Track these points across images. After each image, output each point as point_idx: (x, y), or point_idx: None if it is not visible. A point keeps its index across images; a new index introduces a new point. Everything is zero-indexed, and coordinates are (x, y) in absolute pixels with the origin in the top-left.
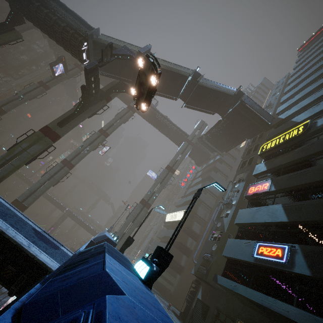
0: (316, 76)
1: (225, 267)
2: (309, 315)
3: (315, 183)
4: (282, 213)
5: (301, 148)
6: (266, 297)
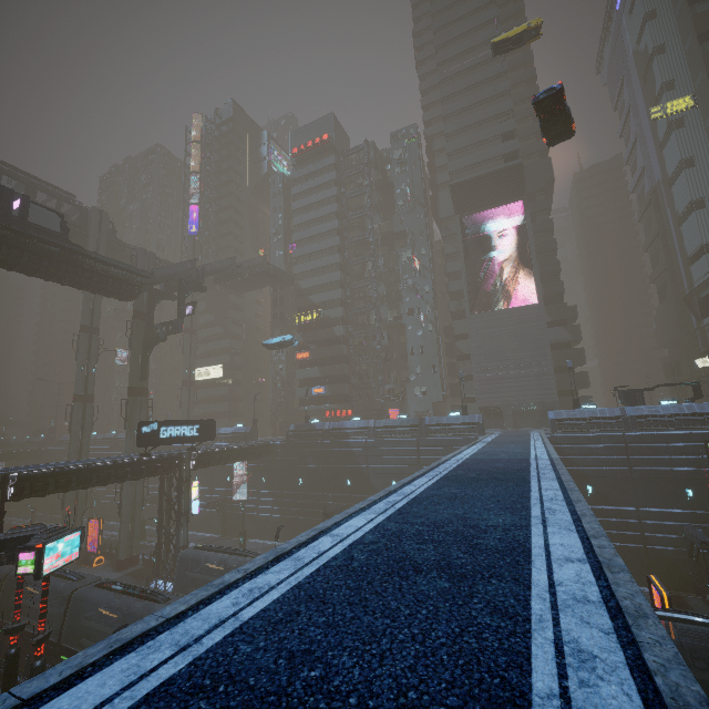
0: (317, 250)
1: (300, 402)
2: (333, 405)
3: (328, 356)
4: (319, 372)
5: (320, 331)
6: (321, 406)
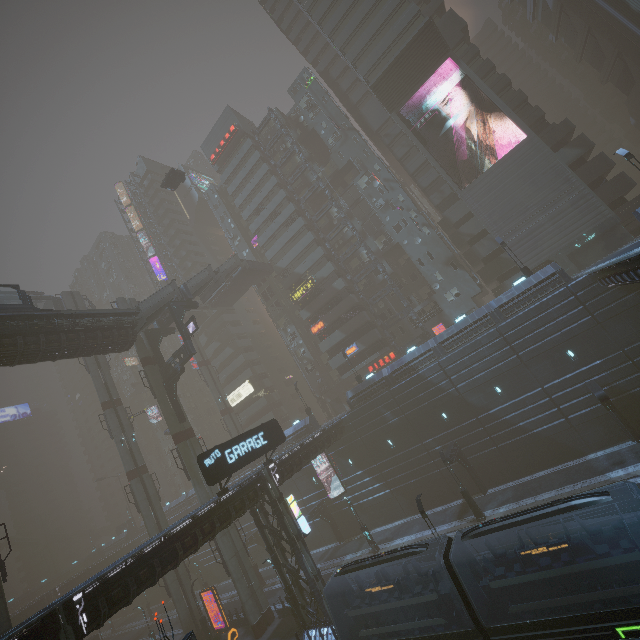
0: (278, 227)
1: (339, 372)
2: (373, 356)
3: (343, 314)
4: (342, 334)
5: (321, 296)
6: (362, 364)
